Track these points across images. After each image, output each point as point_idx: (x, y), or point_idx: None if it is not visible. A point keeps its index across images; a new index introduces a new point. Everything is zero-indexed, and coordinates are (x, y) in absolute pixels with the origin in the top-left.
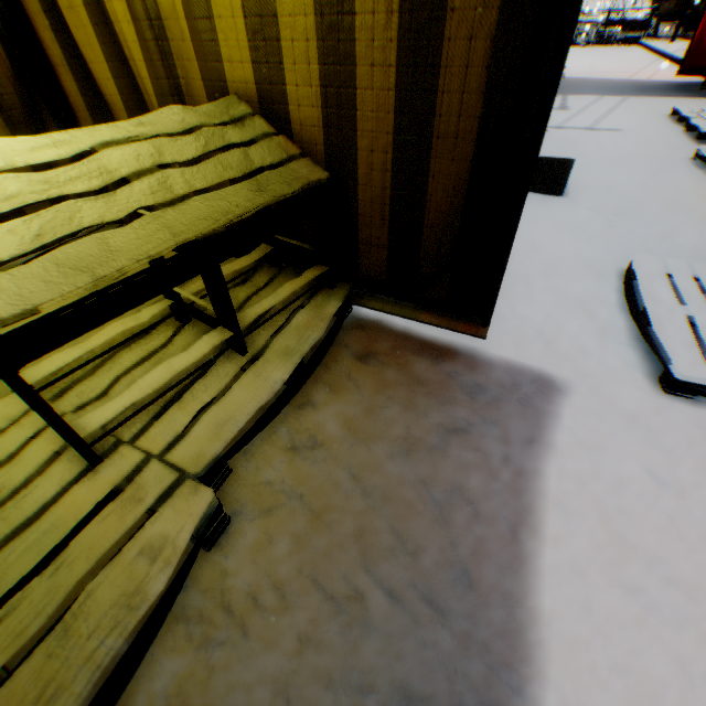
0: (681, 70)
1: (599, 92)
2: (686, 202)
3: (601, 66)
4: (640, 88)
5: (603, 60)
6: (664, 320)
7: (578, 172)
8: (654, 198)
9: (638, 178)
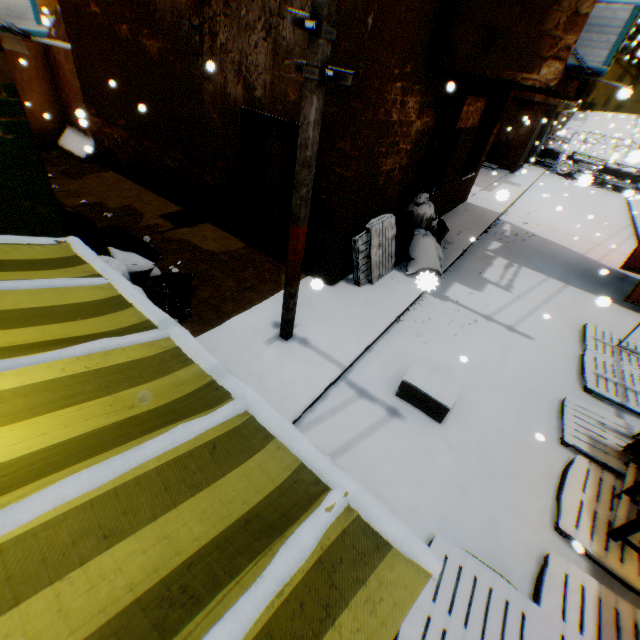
0: (624, 265)
1: (550, 268)
2: (521, 463)
3: (575, 223)
4: (585, 273)
5: (583, 211)
6: (413, 618)
7: (469, 393)
8: (502, 449)
9: (507, 416)
